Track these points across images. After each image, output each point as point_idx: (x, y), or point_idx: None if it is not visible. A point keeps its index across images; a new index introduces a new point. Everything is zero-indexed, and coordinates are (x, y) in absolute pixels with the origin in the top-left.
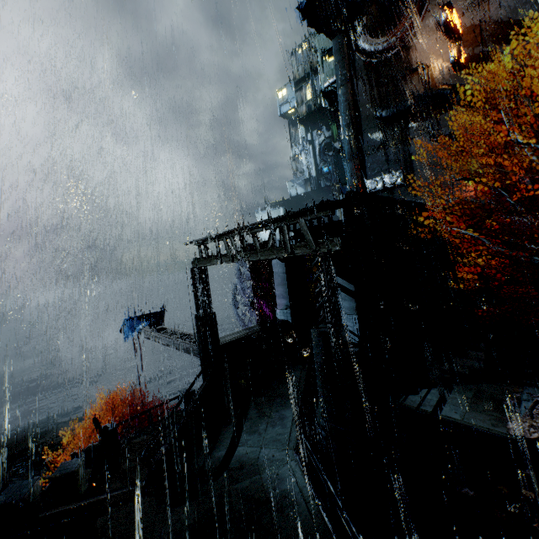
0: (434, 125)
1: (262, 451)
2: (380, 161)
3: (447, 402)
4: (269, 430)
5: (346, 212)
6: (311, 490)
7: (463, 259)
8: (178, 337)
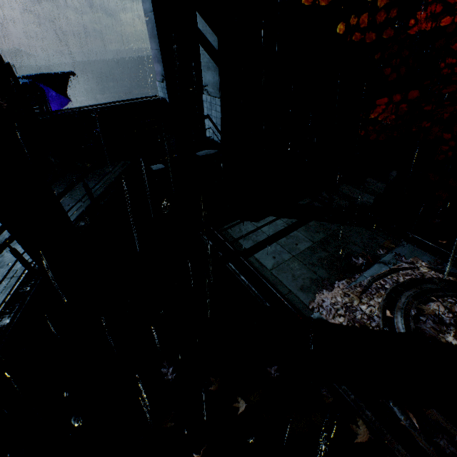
0: None
1: (4, 256)
2: None
3: (280, 240)
4: None
5: None
6: None
7: None
8: None
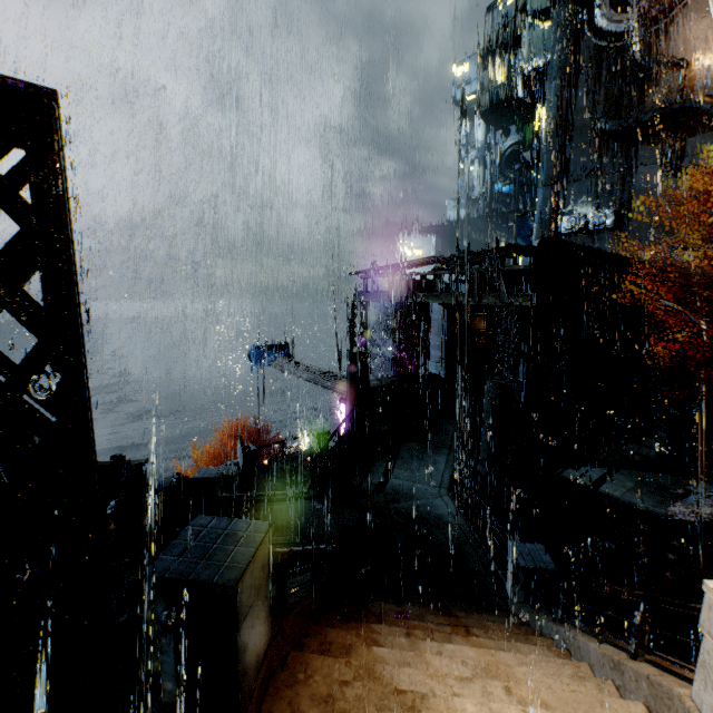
0: (675, 152)
1: (415, 485)
2: (587, 192)
3: (608, 481)
4: (422, 470)
5: (536, 262)
6: (463, 518)
7: (669, 337)
8: (320, 373)
